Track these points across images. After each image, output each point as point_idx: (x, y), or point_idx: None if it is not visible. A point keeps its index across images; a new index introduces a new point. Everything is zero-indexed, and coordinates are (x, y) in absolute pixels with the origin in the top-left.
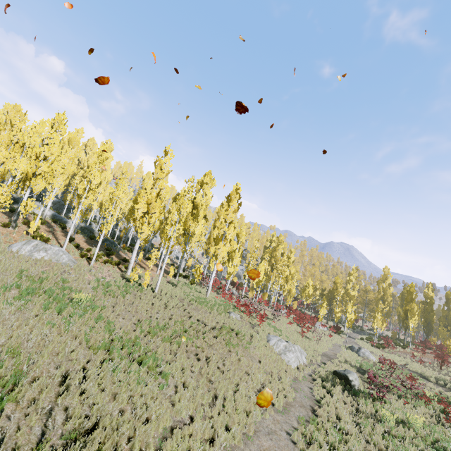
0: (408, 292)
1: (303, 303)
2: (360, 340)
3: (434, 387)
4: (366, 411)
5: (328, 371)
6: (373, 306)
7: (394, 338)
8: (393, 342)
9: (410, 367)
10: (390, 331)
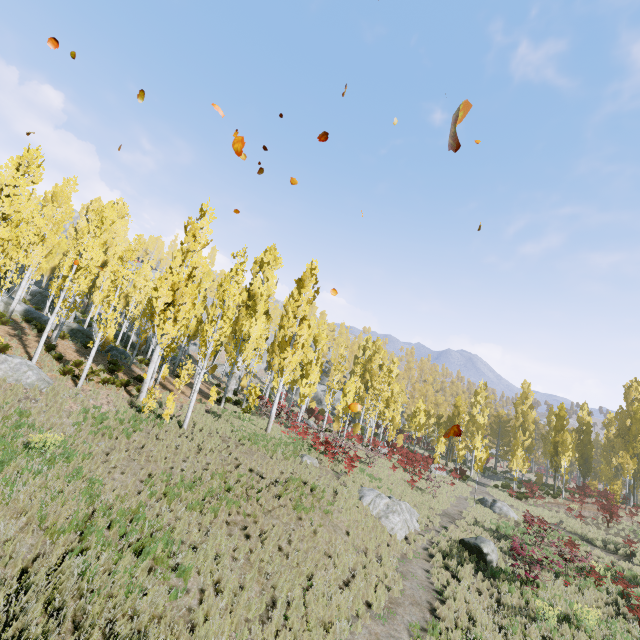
0: (557, 416)
1: (411, 437)
2: (493, 488)
3: (603, 555)
4: (512, 604)
5: (452, 539)
6: (509, 439)
7: (540, 483)
8: (539, 490)
9: (566, 526)
10: (532, 473)
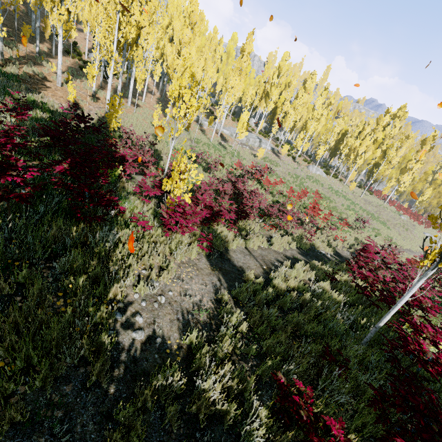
0: None
1: None
2: None
3: None
4: None
5: None
6: None
7: None
8: None
9: None
10: None
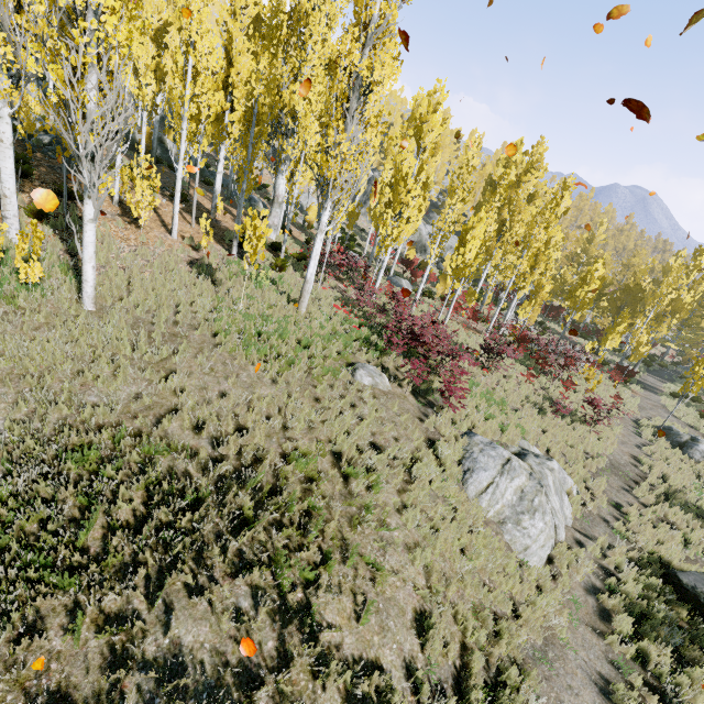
0: None
1: (550, 308)
2: (671, 397)
3: None
4: None
5: (642, 557)
6: None
7: None
8: None
9: None
10: None
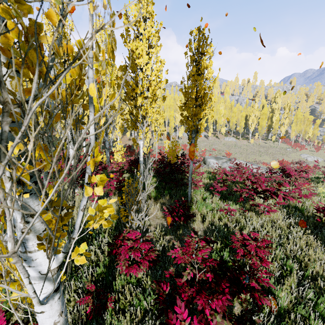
0: None
1: None
2: None
3: None
4: None
5: None
6: None
7: None
8: None
9: None
10: None
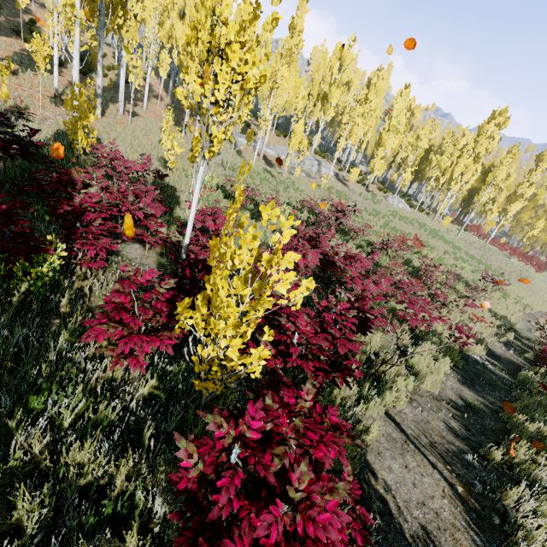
0: None
1: None
2: None
3: None
4: None
5: None
6: None
7: None
8: None
9: None
10: None
